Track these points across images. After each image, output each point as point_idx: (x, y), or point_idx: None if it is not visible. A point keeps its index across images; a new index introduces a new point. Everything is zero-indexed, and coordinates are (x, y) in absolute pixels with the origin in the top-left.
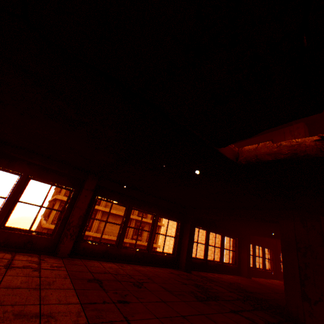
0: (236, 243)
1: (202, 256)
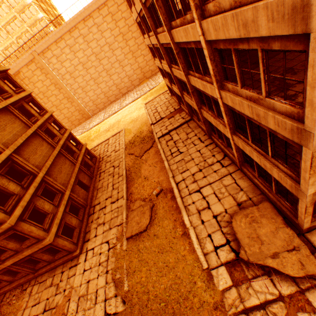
0: (167, 50)
1: (64, 119)
